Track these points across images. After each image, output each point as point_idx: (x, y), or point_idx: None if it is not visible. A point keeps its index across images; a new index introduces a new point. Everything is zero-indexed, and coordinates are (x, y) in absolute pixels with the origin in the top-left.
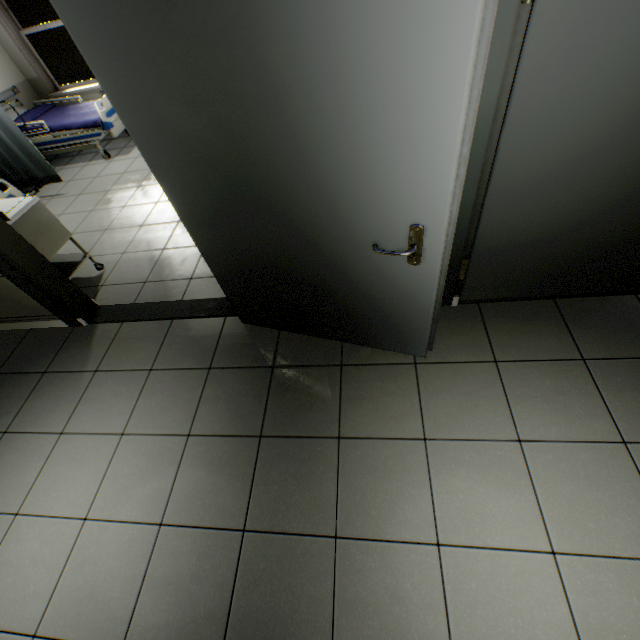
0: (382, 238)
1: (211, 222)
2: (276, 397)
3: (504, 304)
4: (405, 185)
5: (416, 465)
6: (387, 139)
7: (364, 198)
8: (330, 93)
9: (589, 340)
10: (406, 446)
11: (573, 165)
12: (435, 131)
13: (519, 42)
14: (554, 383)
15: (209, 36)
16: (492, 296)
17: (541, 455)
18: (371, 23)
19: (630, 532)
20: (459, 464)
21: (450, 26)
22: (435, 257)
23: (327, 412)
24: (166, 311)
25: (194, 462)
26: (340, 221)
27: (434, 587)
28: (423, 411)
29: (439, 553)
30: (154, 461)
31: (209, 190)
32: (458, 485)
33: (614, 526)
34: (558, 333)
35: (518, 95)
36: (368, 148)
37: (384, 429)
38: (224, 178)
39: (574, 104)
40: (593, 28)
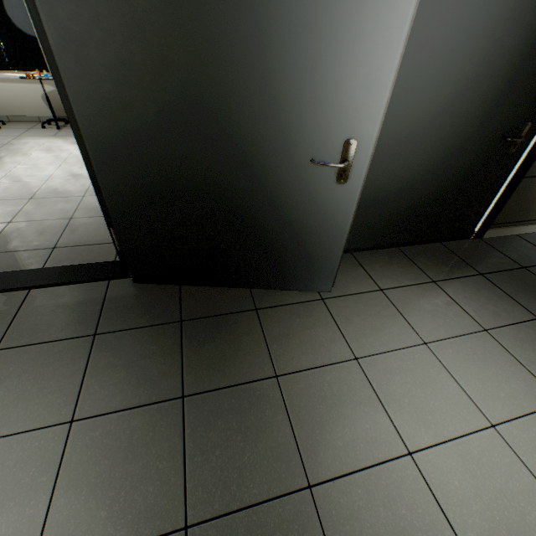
0: (317, 155)
1: (126, 138)
2: (193, 350)
3: (368, 252)
4: (349, 96)
5: (359, 383)
6: (343, 45)
7: (310, 109)
8: None
9: (430, 269)
10: (343, 368)
11: (417, 133)
12: (383, 42)
13: None
14: (425, 299)
15: None
16: (361, 245)
17: (444, 350)
18: None
19: (525, 391)
20: (392, 373)
21: None
22: (359, 175)
23: (256, 354)
24: (19, 280)
25: (86, 456)
26: (281, 136)
27: (427, 500)
28: (345, 335)
29: (415, 462)
30: (8, 476)
31: (135, 92)
32: (400, 391)
33: (514, 390)
34: (411, 267)
35: None
36: (324, 53)
37: (318, 358)
38: (160, 77)
39: (422, 85)
40: (435, 31)
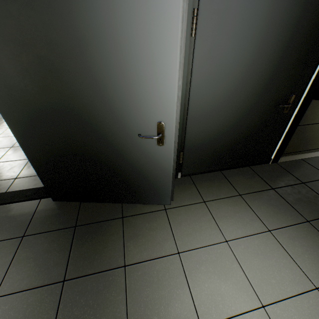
0: (143, 131)
1: (32, 127)
2: (77, 247)
3: (201, 175)
4: (153, 99)
5: (177, 271)
6: (143, 73)
7: (132, 107)
8: (111, 46)
9: (239, 186)
10: (169, 260)
11: (218, 107)
12: (166, 70)
13: (192, 52)
14: (232, 208)
15: (37, 5)
16: (195, 171)
17: (238, 246)
18: (132, 11)
19: (290, 279)
20: (201, 263)
21: (169, 18)
22: (171, 140)
23: (115, 249)
24: None
25: None
26: (119, 122)
27: None
28: (174, 235)
29: None
30: None
31: (32, 104)
32: (203, 278)
33: (283, 278)
34: (227, 185)
35: (194, 74)
36: (133, 78)
37: (154, 252)
38: (43, 95)
39: (215, 80)
40: (217, 51)
